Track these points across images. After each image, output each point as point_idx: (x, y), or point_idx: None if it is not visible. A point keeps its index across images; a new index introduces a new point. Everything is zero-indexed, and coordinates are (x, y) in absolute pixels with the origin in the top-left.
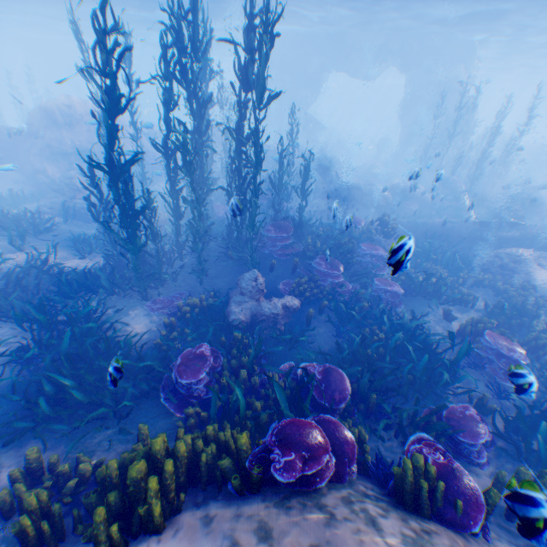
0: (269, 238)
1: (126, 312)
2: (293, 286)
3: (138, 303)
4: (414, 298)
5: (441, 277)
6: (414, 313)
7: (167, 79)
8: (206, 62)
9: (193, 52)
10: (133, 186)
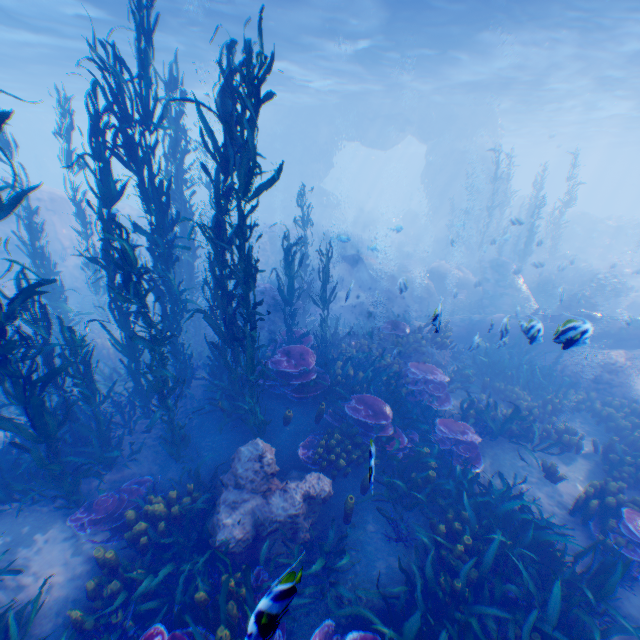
0: (279, 371)
1: (31, 540)
2: (320, 453)
3: (58, 515)
4: (494, 442)
5: (528, 409)
6: (501, 470)
7: (102, 160)
8: (179, 134)
9: (144, 121)
10: (50, 321)
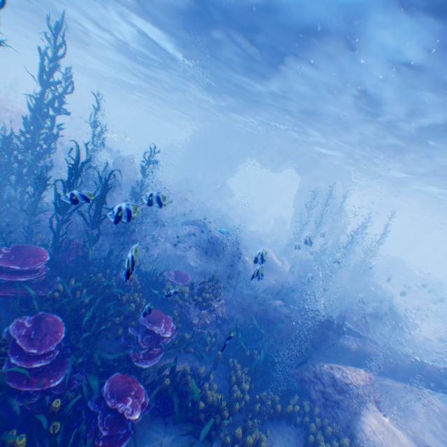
0: None
1: None
2: None
3: None
4: (174, 425)
5: (220, 400)
6: None
7: None
8: (54, 68)
9: None
10: None
